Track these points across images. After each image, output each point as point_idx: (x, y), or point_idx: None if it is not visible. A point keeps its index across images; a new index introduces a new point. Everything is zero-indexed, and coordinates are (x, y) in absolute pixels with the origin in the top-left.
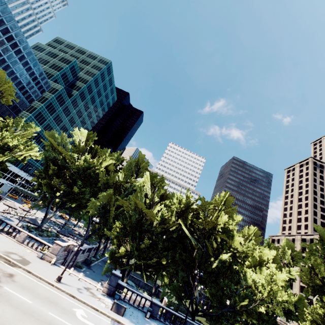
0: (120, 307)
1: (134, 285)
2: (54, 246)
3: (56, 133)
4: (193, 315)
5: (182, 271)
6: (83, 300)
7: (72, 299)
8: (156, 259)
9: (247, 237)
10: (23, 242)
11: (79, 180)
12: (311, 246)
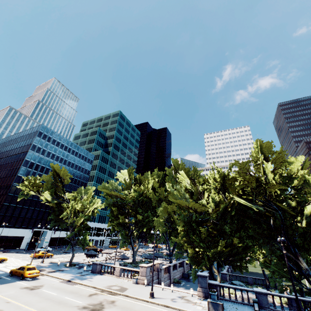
0: (216, 305)
1: (242, 283)
2: (140, 269)
3: (105, 184)
4: None
5: (269, 246)
6: (177, 308)
7: (167, 309)
8: (223, 243)
9: None
10: (121, 276)
11: (139, 209)
12: None
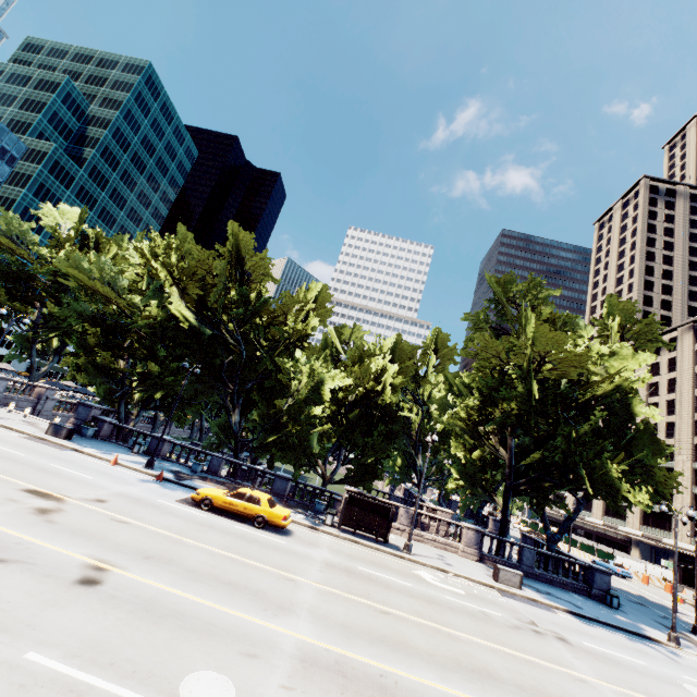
0: (61, 429)
1: None
2: None
3: None
4: (235, 451)
5: (210, 389)
6: None
7: None
8: (107, 353)
9: (424, 352)
10: None
11: (65, 295)
12: (477, 316)
